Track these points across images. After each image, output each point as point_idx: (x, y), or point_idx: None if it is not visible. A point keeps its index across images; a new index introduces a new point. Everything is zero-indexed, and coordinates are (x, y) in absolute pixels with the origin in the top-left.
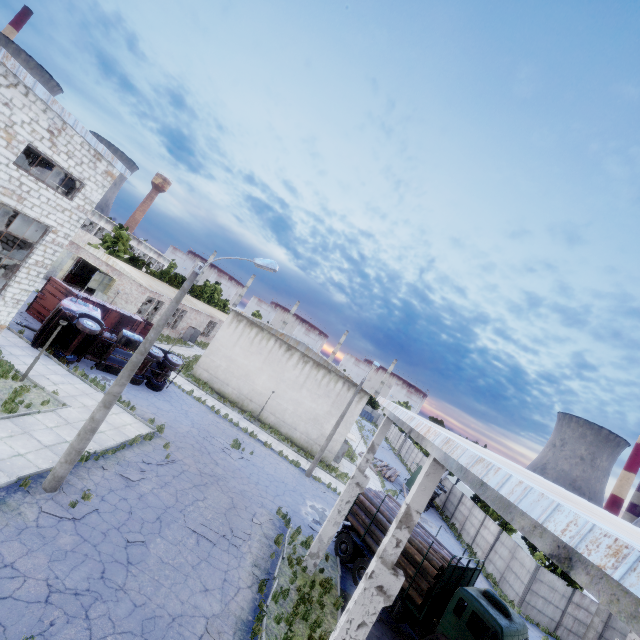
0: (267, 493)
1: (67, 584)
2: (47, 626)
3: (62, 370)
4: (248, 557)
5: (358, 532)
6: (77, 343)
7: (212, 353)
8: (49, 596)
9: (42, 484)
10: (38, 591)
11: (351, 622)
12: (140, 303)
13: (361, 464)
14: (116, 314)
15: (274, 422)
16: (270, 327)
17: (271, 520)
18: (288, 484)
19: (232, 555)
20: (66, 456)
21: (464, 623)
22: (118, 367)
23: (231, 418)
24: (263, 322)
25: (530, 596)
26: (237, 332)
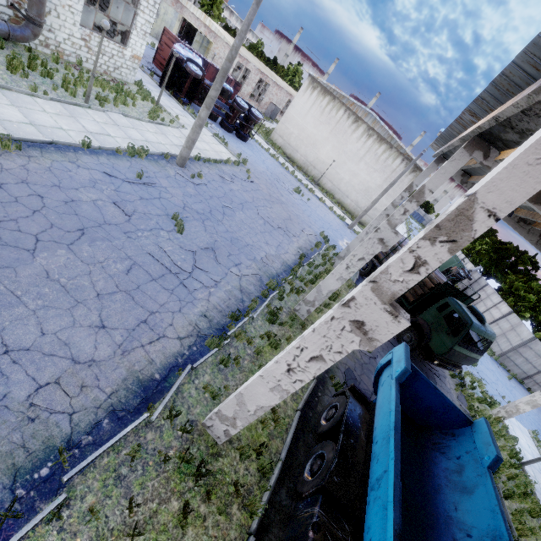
0: (315, 223)
1: (193, 207)
2: (185, 217)
3: (180, 108)
4: (295, 244)
5: (378, 257)
6: (187, 87)
7: (287, 120)
8: (184, 207)
9: (175, 161)
10: (179, 203)
11: (354, 256)
12: (231, 69)
13: (395, 200)
14: (213, 69)
15: (330, 188)
16: (342, 96)
17: (315, 236)
18: (332, 226)
19: (285, 238)
20: (186, 143)
21: (442, 315)
22: (216, 115)
23: (296, 175)
24: (336, 89)
25: (513, 354)
26: (310, 100)
